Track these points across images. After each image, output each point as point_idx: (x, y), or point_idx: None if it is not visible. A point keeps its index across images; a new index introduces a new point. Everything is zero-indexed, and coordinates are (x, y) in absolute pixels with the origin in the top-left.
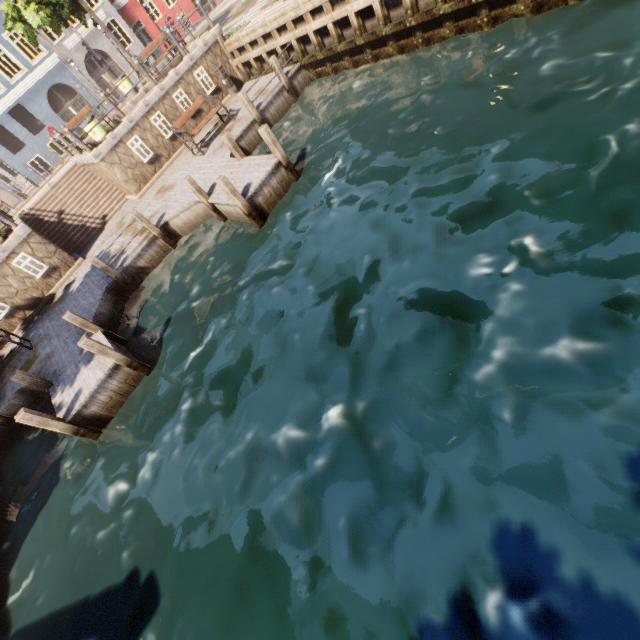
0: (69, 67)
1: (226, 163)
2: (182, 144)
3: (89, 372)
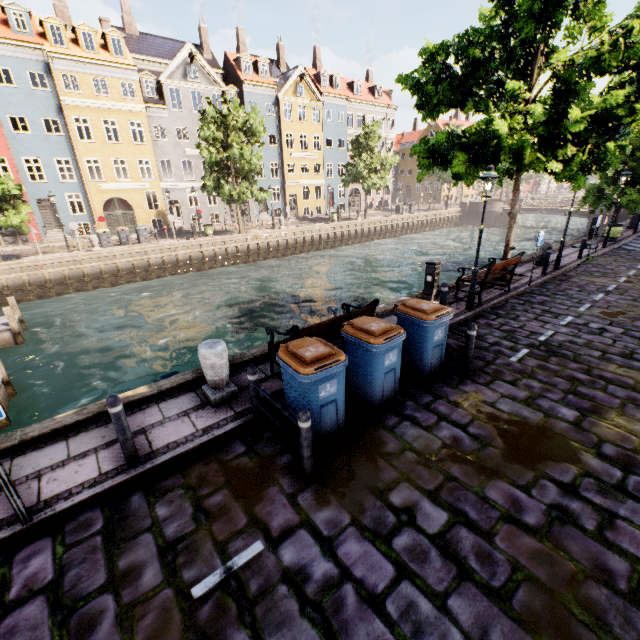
0: None
1: None
2: None
3: None
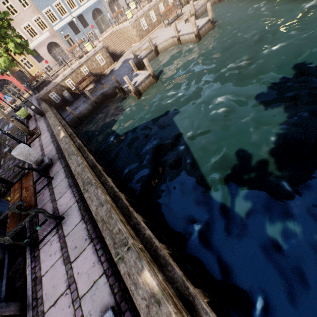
0: (102, 2)
1: (183, 25)
2: (157, 26)
3: (138, 77)
